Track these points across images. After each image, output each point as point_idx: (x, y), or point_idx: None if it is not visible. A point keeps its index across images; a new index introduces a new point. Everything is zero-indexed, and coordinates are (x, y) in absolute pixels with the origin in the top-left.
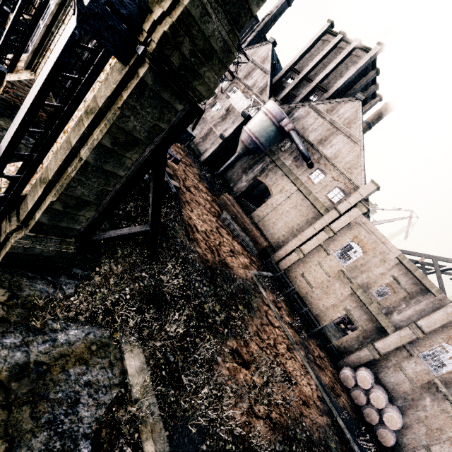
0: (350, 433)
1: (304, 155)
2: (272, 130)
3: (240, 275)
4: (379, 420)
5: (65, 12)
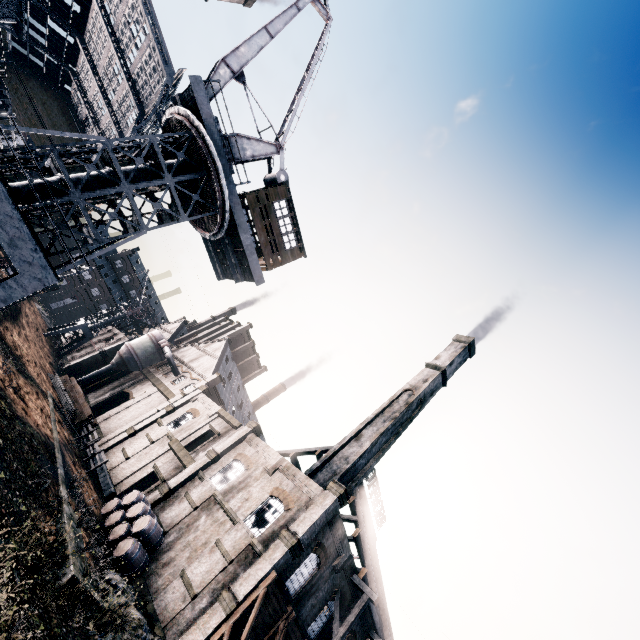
0: (65, 476)
1: (168, 357)
2: (150, 345)
3: (33, 377)
4: (127, 530)
5: None
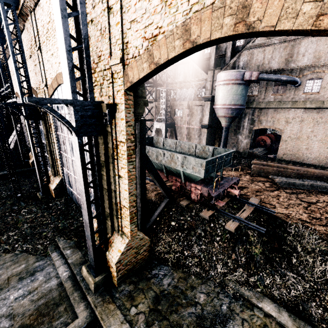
0: None
1: (291, 81)
2: (241, 89)
3: None
4: None
5: (113, 167)
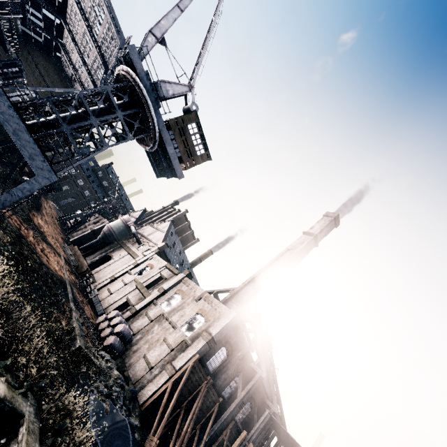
0: (73, 299)
1: (134, 232)
2: (122, 225)
3: (51, 244)
4: (111, 331)
5: None
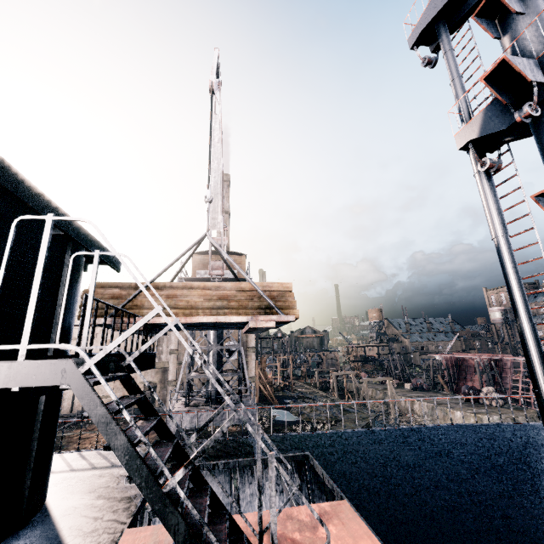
0: None
1: None
2: None
3: None
4: None
5: None
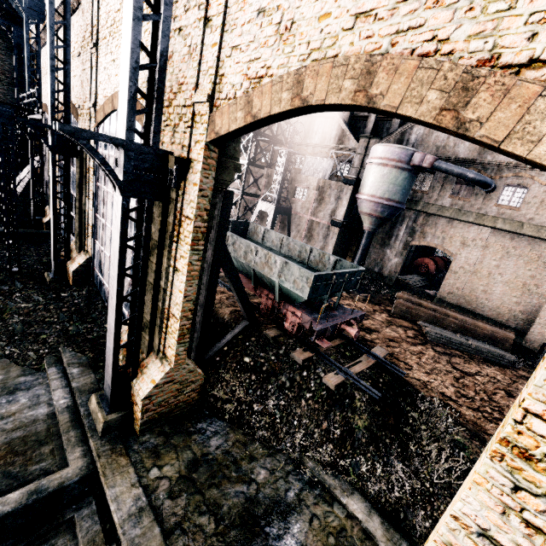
0: None
1: (481, 182)
2: (404, 178)
3: None
4: None
5: (170, 253)
